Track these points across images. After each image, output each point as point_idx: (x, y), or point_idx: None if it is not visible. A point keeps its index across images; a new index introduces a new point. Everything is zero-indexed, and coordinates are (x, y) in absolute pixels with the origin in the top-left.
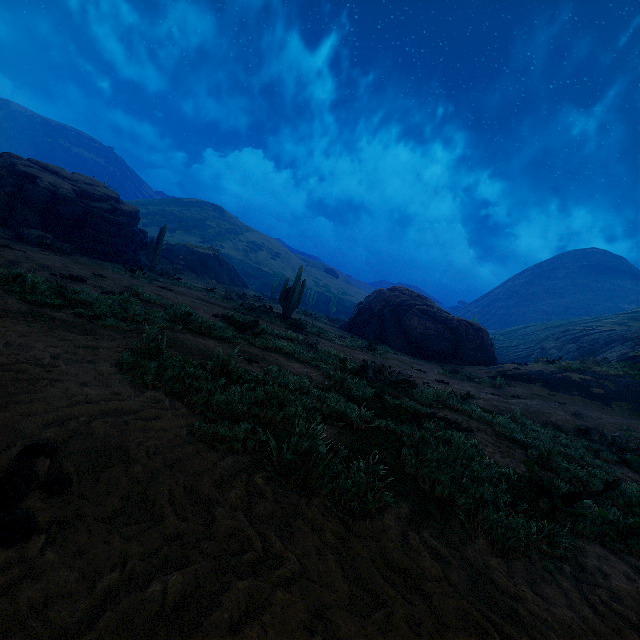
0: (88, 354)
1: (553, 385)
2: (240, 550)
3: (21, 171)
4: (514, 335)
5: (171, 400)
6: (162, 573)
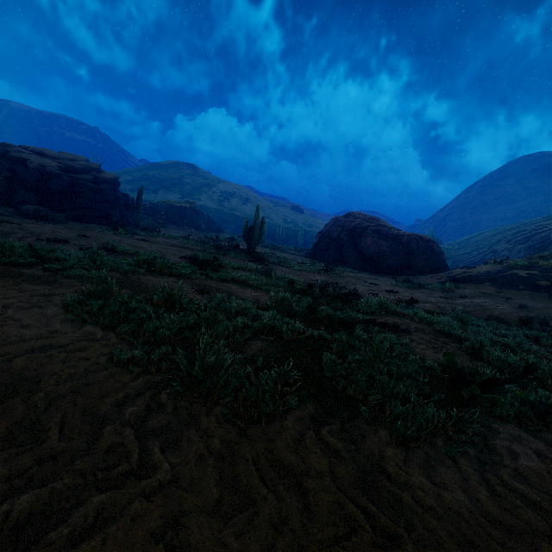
0: (41, 301)
1: (500, 283)
2: (114, 464)
3: (13, 157)
4: (468, 243)
5: (106, 332)
6: (19, 493)
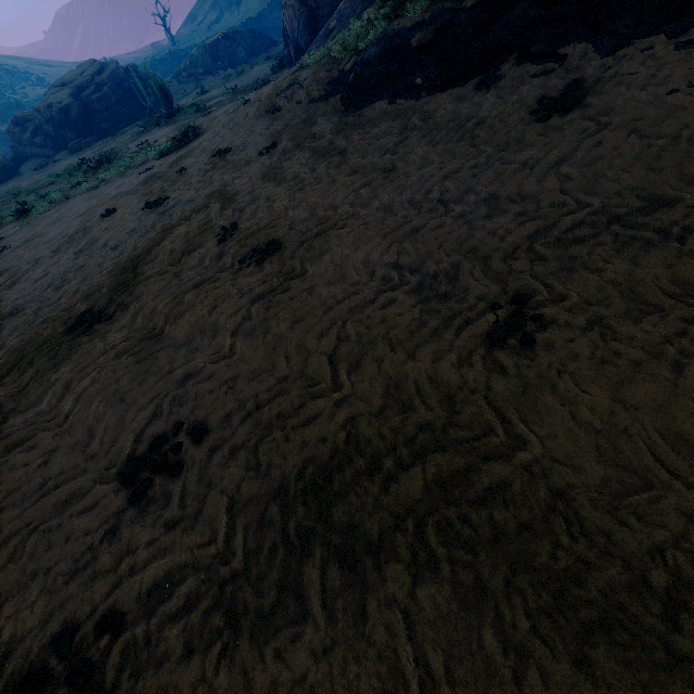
0: None
1: (314, 44)
2: None
3: (48, 106)
4: None
5: None
6: None
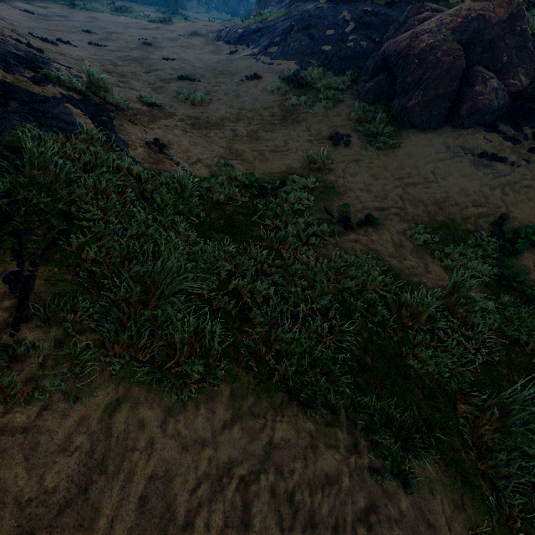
0: None
1: None
2: None
3: None
4: None
5: None
6: None
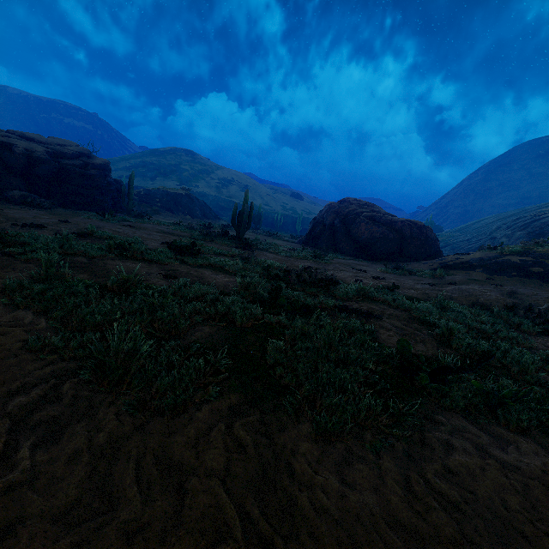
0: None
1: (492, 269)
2: None
3: None
4: (468, 230)
5: (38, 317)
6: None
